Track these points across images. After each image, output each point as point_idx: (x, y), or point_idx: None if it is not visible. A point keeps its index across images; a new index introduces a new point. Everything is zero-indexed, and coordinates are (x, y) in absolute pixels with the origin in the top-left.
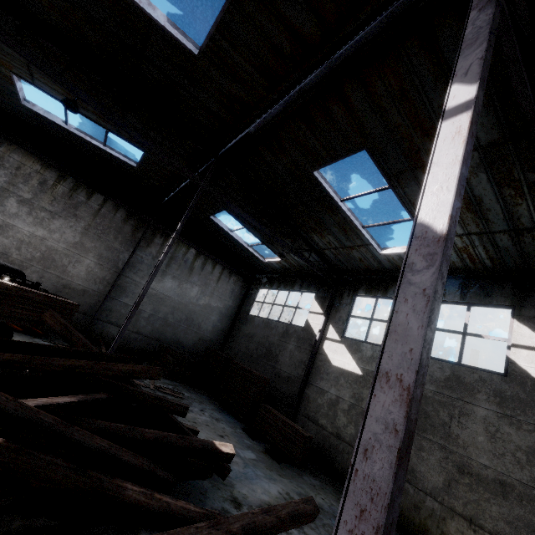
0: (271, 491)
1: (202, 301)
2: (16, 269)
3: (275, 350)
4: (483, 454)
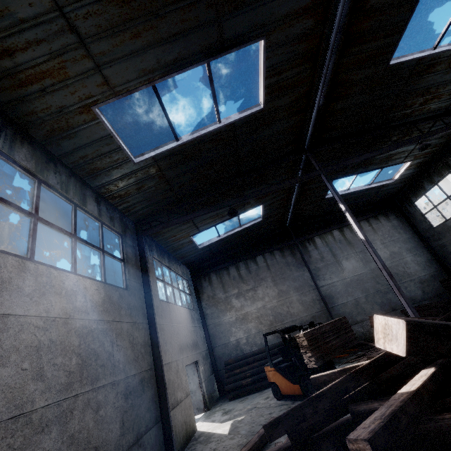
0: None
1: (384, 255)
2: (289, 326)
3: None
4: None
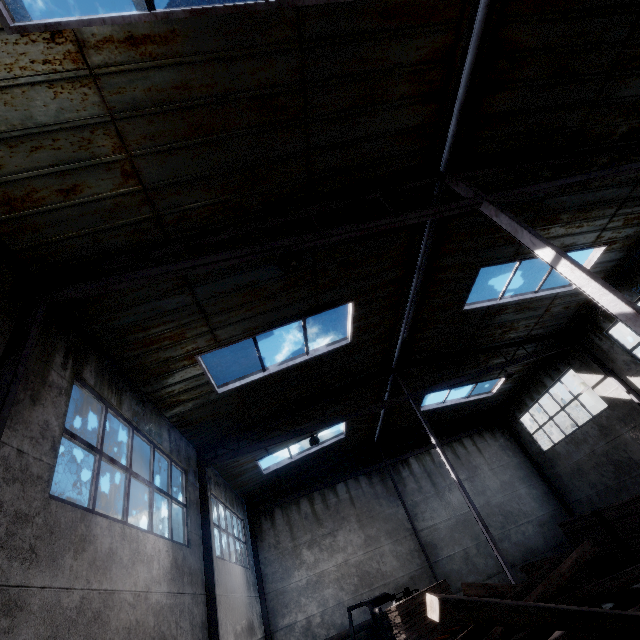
0: None
1: (494, 485)
2: (380, 594)
3: (619, 456)
4: None
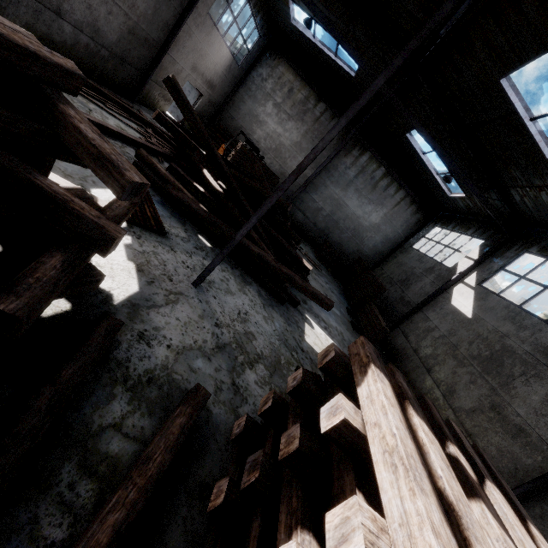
0: (331, 322)
1: (373, 219)
2: (256, 146)
3: (412, 280)
4: (525, 407)
